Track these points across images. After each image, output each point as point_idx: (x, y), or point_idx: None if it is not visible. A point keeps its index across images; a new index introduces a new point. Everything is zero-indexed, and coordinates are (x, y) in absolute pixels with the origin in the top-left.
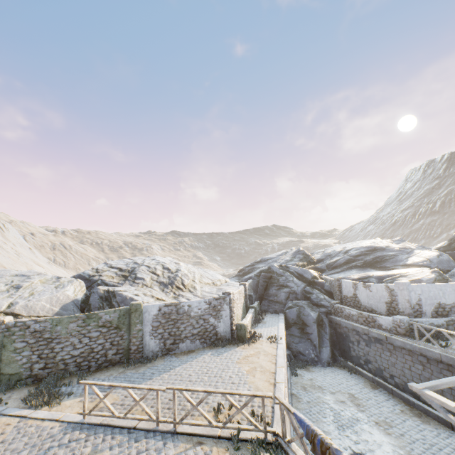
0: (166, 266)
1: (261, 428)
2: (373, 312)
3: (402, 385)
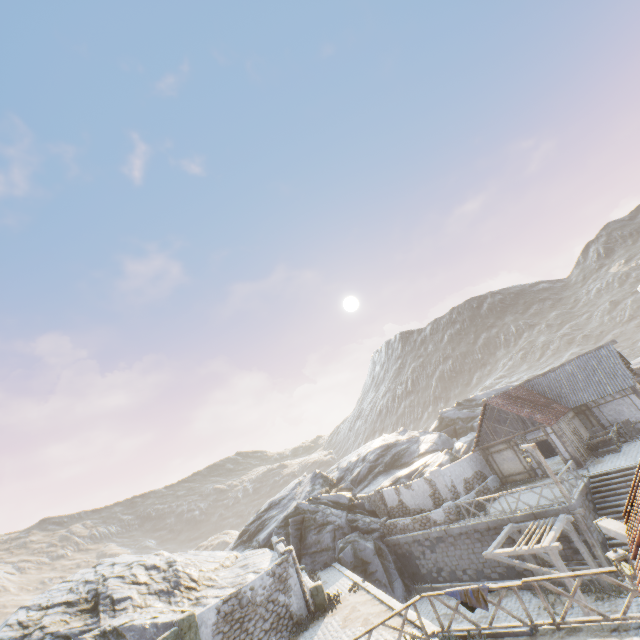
0: (151, 564)
1: (424, 636)
2: (423, 512)
3: (475, 574)
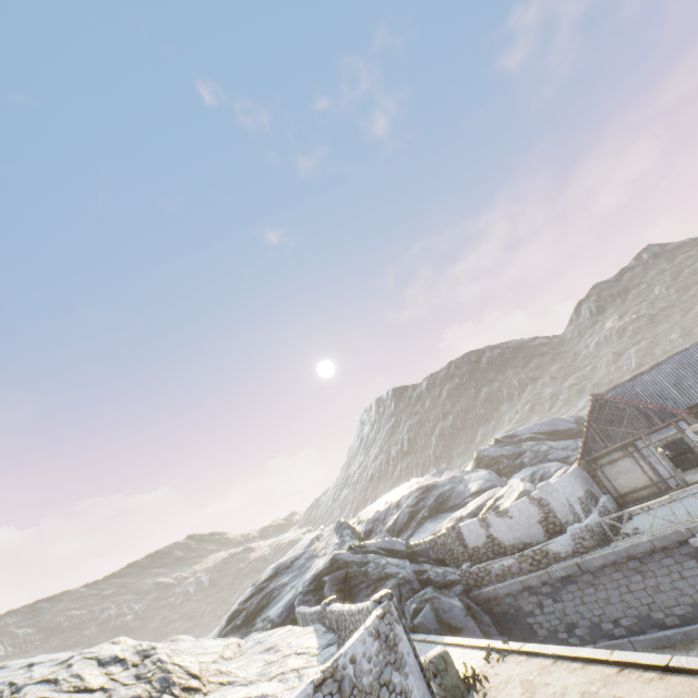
0: (109, 655)
1: None
2: (528, 547)
3: (636, 624)
